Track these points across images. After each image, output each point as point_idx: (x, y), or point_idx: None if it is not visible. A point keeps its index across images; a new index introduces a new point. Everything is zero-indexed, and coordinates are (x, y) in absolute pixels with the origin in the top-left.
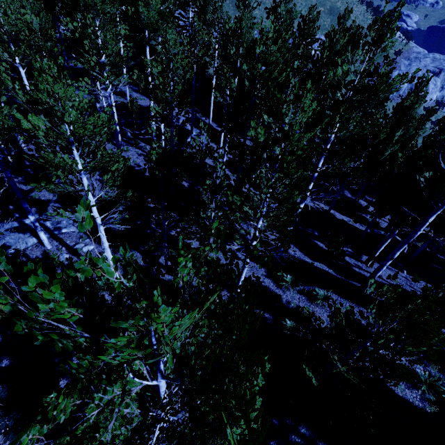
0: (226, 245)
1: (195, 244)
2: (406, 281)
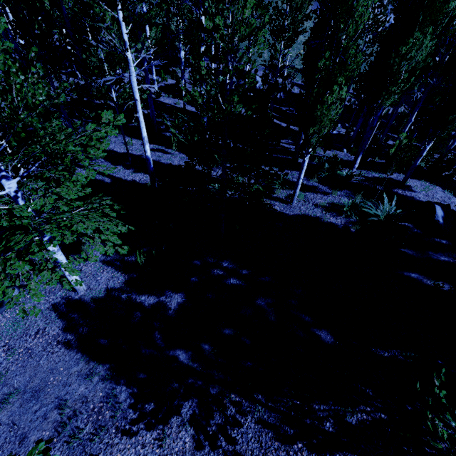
0: (155, 145)
1: (121, 147)
2: (345, 155)
